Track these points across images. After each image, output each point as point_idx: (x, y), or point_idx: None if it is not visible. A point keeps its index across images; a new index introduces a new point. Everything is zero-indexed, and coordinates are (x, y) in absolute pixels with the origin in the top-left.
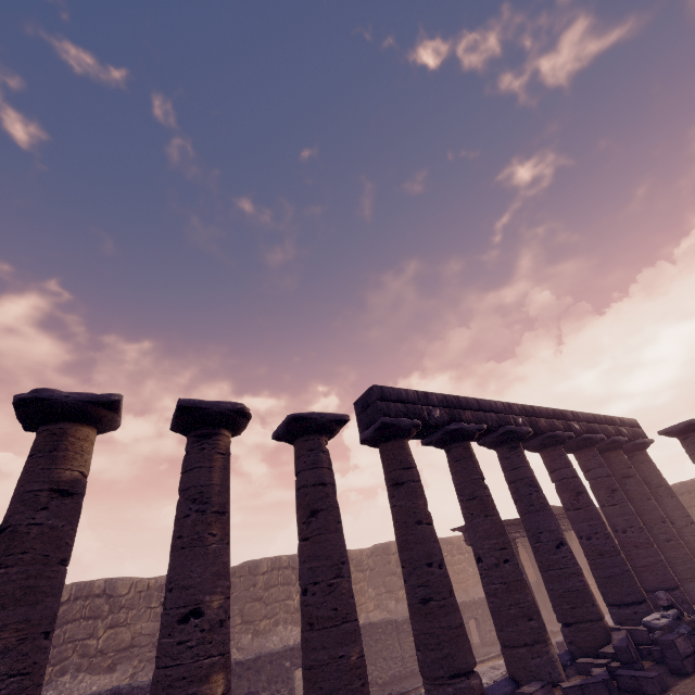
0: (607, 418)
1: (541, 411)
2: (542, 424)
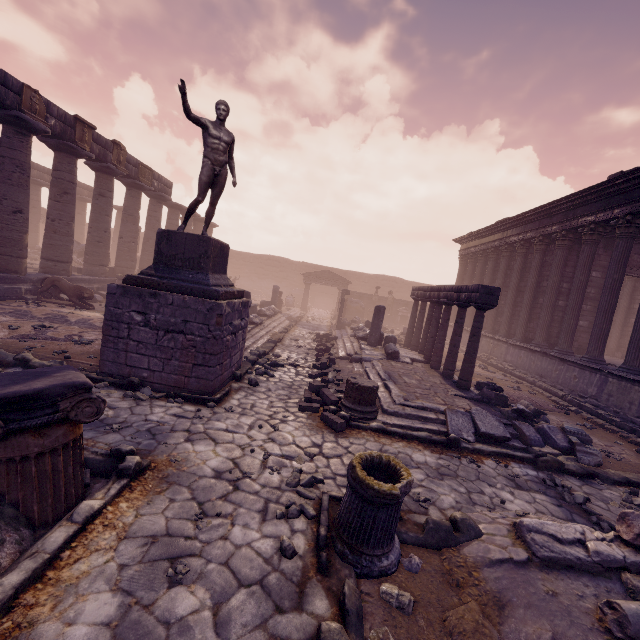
0: (90, 188)
1: (39, 167)
2: (34, 173)
